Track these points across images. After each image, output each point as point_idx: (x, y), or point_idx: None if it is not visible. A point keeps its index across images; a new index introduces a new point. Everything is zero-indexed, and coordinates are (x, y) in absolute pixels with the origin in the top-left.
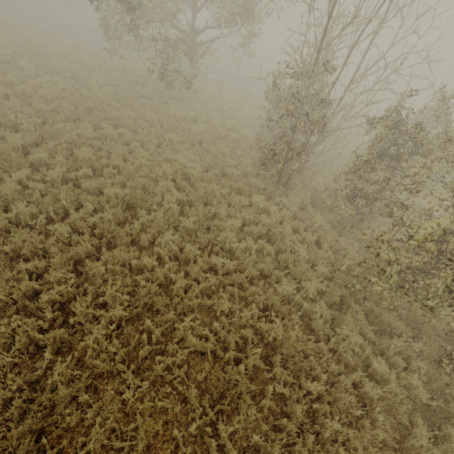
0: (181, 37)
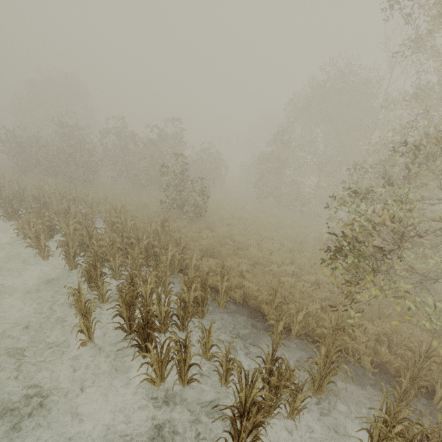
0: None
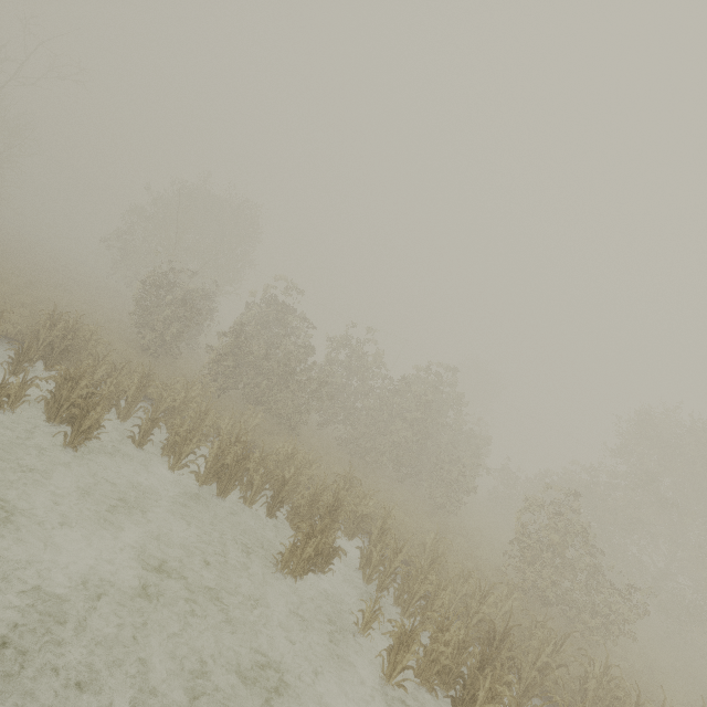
0: None
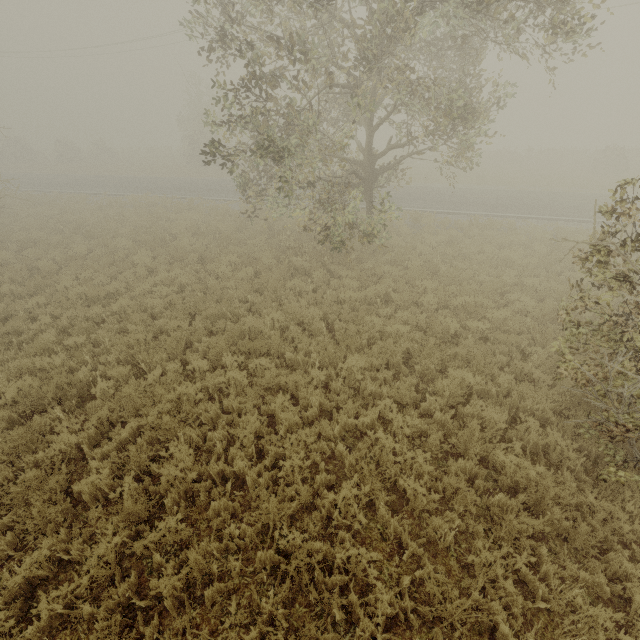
0: (352, 171)
